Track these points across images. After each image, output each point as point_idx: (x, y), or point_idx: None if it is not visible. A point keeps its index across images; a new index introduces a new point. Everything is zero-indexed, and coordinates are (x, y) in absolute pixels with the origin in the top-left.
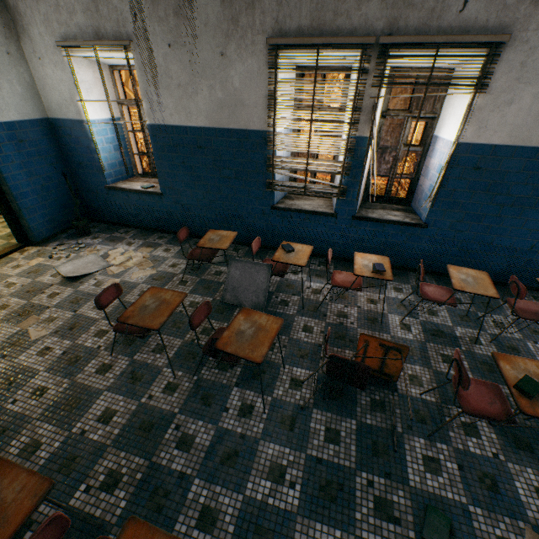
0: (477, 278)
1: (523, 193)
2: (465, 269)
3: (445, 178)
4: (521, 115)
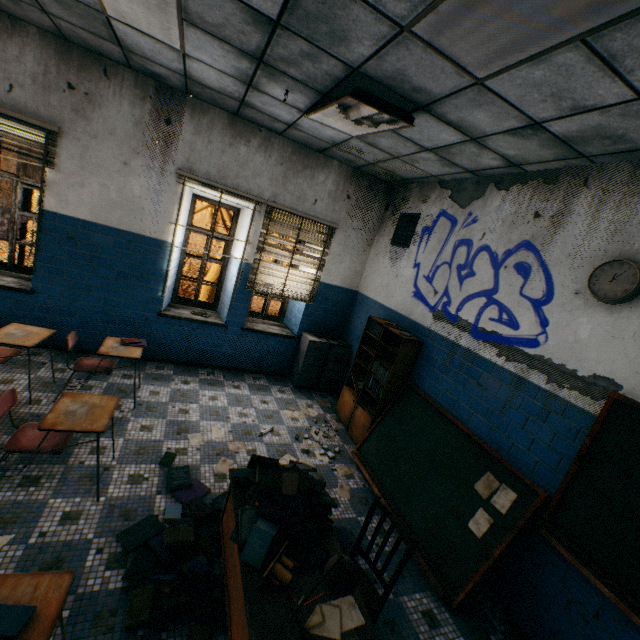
0: (35, 333)
1: (122, 268)
2: (33, 327)
3: (41, 243)
4: (96, 199)
